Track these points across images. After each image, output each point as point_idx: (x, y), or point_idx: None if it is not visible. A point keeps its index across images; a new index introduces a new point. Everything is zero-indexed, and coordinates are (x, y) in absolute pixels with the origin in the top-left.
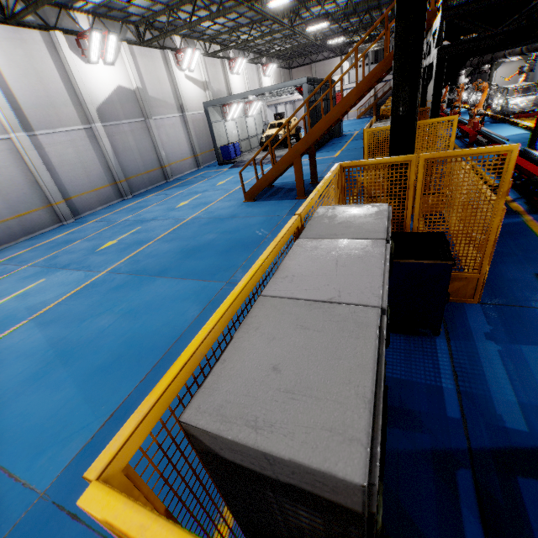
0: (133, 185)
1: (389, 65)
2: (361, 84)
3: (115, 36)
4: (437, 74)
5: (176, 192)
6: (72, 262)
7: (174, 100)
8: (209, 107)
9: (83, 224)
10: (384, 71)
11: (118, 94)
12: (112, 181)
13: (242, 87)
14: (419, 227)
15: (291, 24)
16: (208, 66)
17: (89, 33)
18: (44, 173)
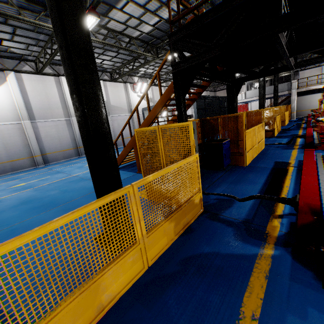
0: None
1: None
2: (163, 96)
3: None
4: (175, 86)
5: None
6: None
7: (127, 107)
8: (145, 110)
9: (42, 168)
10: None
11: None
12: (75, 147)
13: None
14: None
15: None
16: (154, 91)
17: None
18: (33, 140)
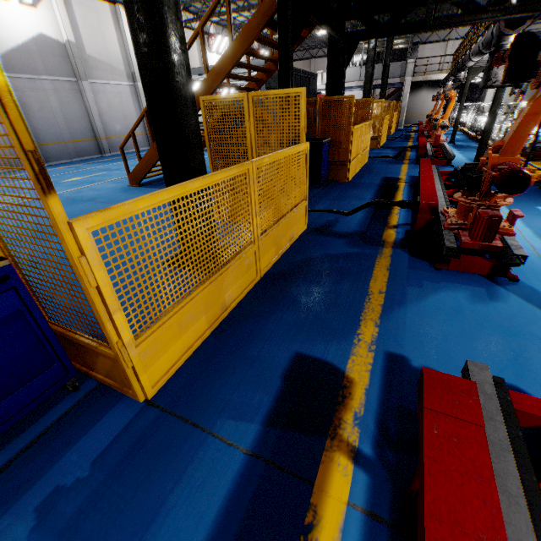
0: (50, 153)
1: (266, 20)
2: (236, 44)
3: None
4: (280, 20)
5: (89, 167)
6: None
7: (124, 66)
8: None
9: None
10: (260, 28)
11: (38, 44)
12: None
13: None
14: (0, 241)
15: None
16: None
17: None
18: None
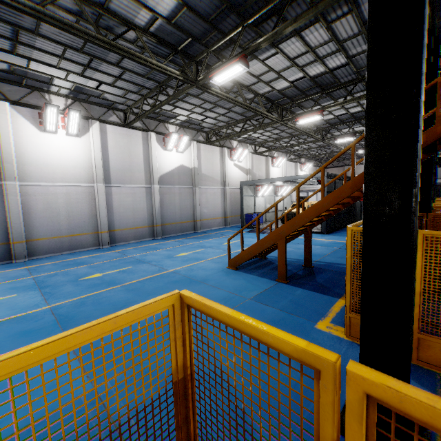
0: (166, 229)
1: None
2: (358, 178)
3: (188, 137)
4: None
5: (189, 242)
6: (52, 285)
7: (220, 178)
8: (244, 185)
9: (109, 251)
10: None
11: (179, 169)
12: (150, 224)
13: (280, 175)
14: None
15: (322, 137)
16: (254, 160)
17: (171, 134)
18: (103, 210)
